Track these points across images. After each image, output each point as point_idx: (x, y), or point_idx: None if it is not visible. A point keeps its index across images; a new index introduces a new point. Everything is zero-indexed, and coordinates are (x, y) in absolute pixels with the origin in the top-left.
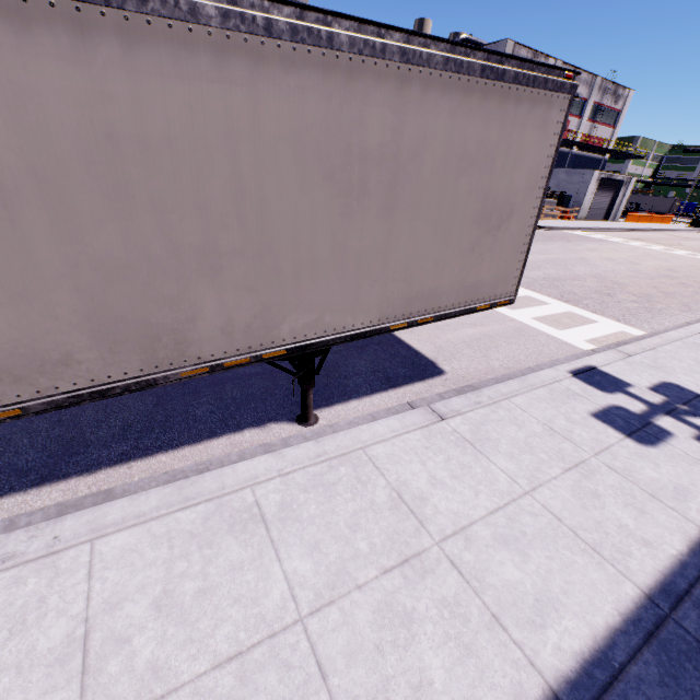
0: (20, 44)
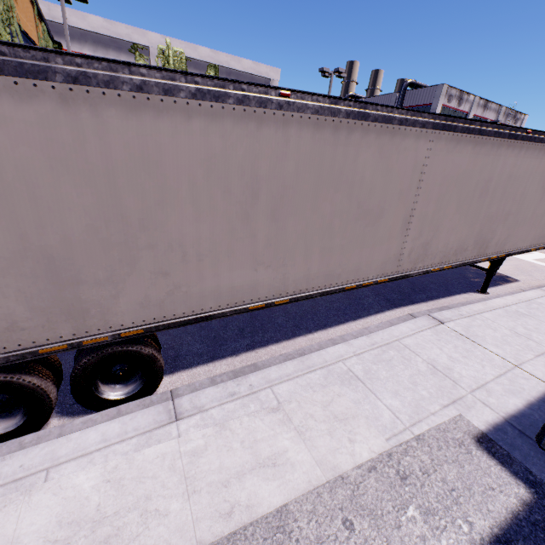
0: (510, 153)
